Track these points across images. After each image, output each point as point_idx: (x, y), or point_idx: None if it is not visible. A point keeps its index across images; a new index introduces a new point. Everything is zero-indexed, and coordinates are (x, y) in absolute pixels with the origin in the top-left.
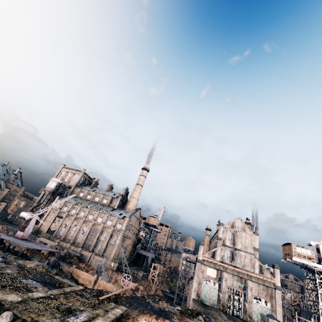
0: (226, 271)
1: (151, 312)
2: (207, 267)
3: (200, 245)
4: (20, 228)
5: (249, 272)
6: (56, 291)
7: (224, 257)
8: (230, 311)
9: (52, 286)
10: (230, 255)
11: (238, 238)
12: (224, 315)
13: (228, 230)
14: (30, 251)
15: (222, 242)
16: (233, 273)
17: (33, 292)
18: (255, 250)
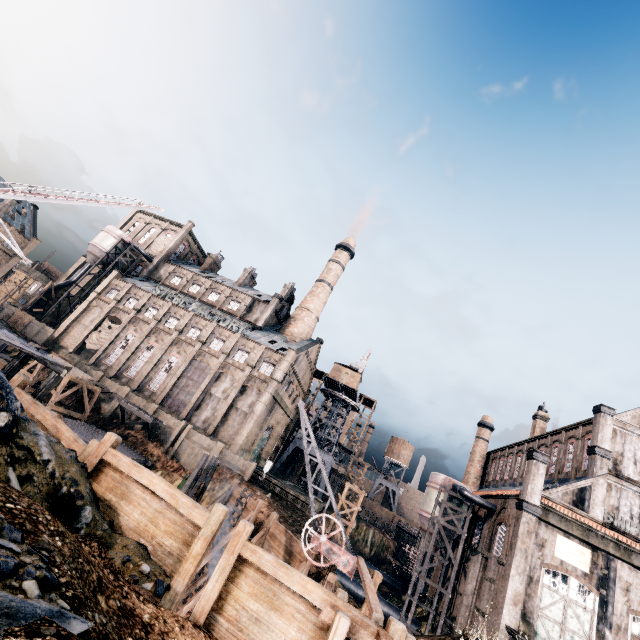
0: (628, 560)
1: None
2: (557, 533)
3: (535, 460)
4: None
5: None
6: None
7: (620, 515)
8: None
9: None
10: (639, 510)
11: None
12: None
13: (631, 431)
14: None
15: (610, 466)
16: None
17: None
18: None
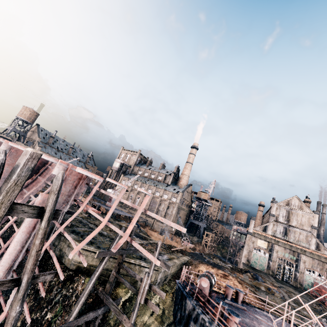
0: (277, 244)
1: (208, 263)
2: (258, 239)
3: (251, 219)
4: (108, 200)
5: (303, 247)
6: (145, 241)
7: (276, 232)
8: (280, 276)
9: (141, 238)
10: (283, 230)
11: (294, 216)
12: (272, 278)
13: (282, 207)
14: (116, 216)
15: (274, 219)
16: (285, 246)
17: (134, 240)
18: (313, 228)
